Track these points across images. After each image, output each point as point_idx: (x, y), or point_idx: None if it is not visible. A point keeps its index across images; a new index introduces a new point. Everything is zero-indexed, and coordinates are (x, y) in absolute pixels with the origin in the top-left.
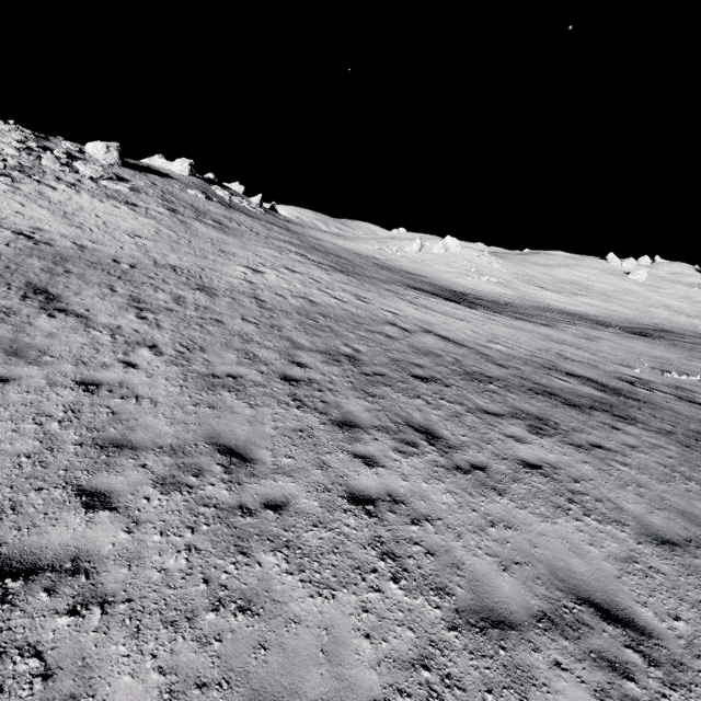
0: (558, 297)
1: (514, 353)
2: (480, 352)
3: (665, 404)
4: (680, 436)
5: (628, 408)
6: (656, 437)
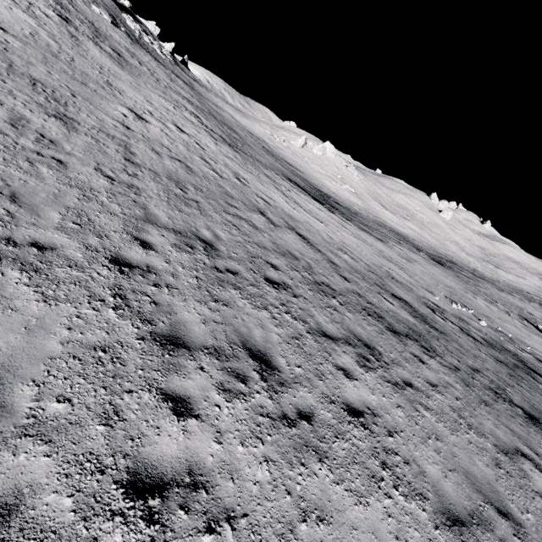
0: (392, 217)
1: (356, 265)
2: (331, 259)
3: (453, 336)
4: (463, 373)
5: (431, 338)
6: (449, 374)
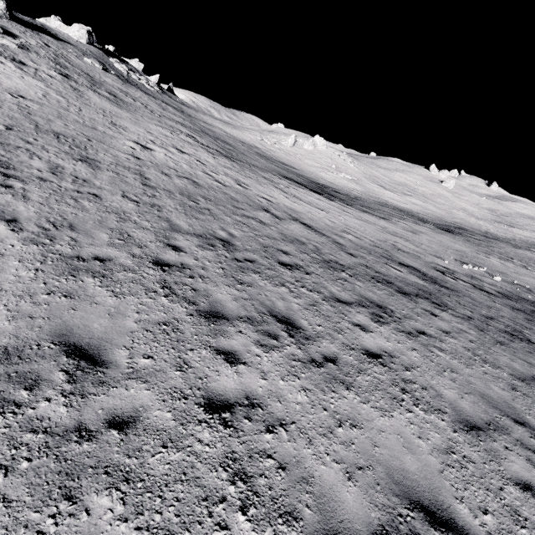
0: (393, 195)
1: (361, 243)
2: (336, 241)
3: (465, 292)
4: (477, 321)
5: (441, 295)
6: (461, 322)
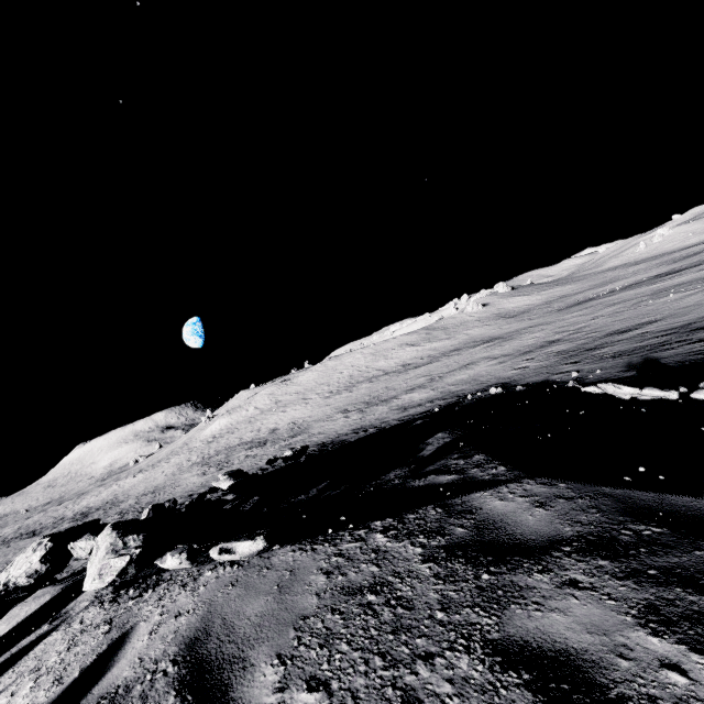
0: None
1: None
2: None
3: None
4: None
5: None
6: None
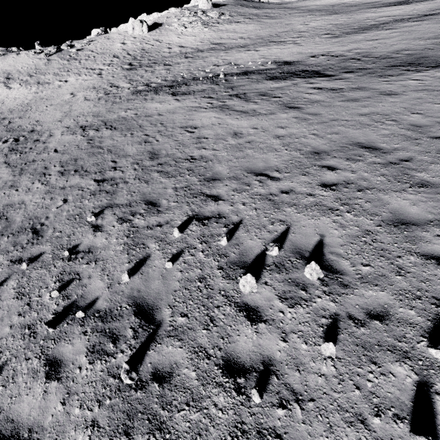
0: None
1: (420, 11)
2: (403, 15)
3: None
4: None
5: None
6: None
